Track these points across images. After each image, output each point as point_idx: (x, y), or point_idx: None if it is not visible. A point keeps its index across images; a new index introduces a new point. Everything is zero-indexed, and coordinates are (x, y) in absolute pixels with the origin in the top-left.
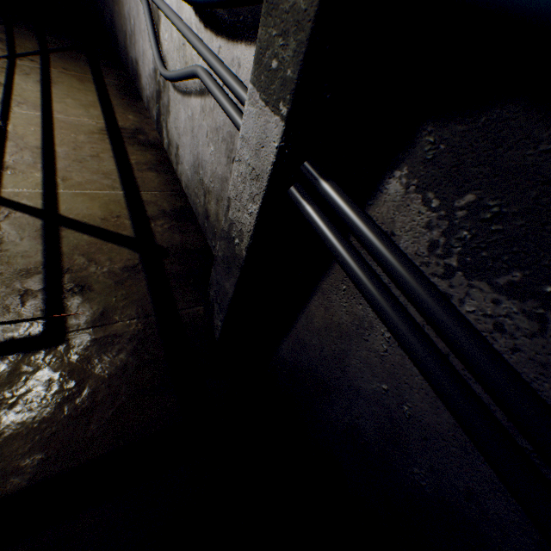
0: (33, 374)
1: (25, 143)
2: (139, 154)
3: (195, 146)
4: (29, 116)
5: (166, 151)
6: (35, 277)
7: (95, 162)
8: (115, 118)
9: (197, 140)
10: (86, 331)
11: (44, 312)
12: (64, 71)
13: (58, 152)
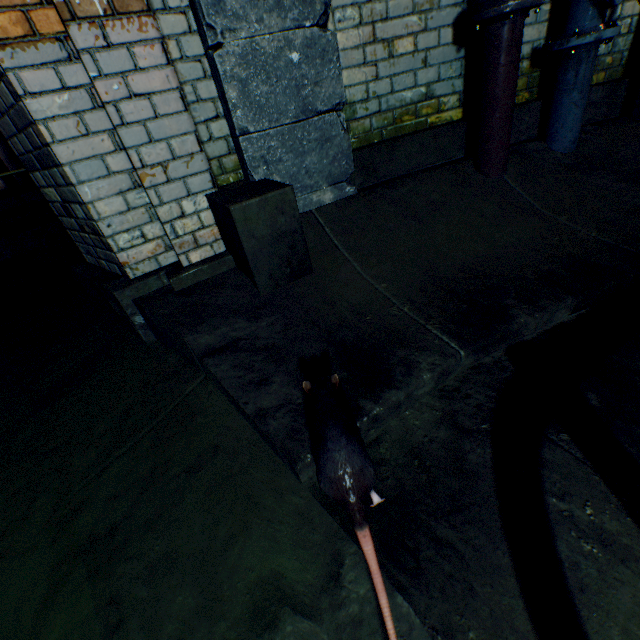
0: None
1: None
2: None
3: None
4: None
5: None
6: None
7: None
8: None
9: None
10: None
11: None
12: None
13: None
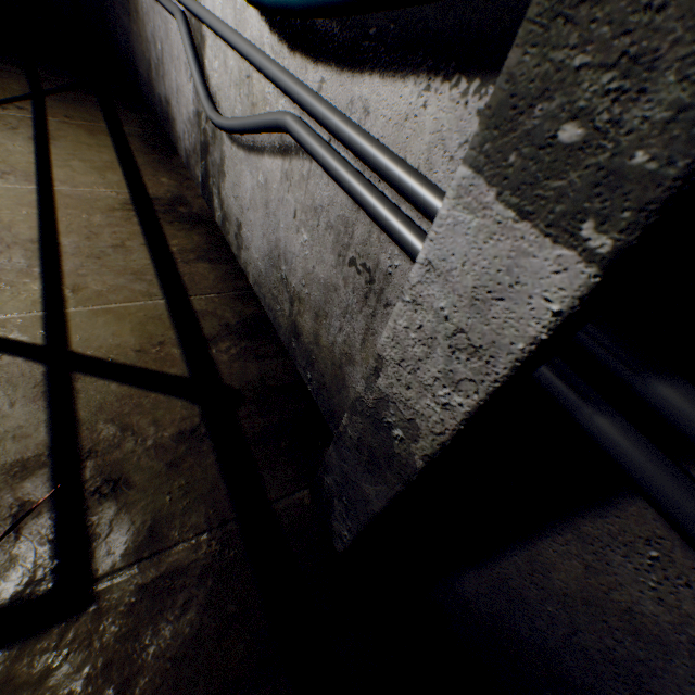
0: (38, 687)
1: (13, 235)
2: (181, 236)
3: (271, 228)
4: (19, 192)
5: (219, 228)
6: (36, 475)
7: (119, 255)
8: (143, 183)
9: (276, 220)
10: (127, 572)
11: (53, 543)
12: (66, 119)
13: (63, 246)
